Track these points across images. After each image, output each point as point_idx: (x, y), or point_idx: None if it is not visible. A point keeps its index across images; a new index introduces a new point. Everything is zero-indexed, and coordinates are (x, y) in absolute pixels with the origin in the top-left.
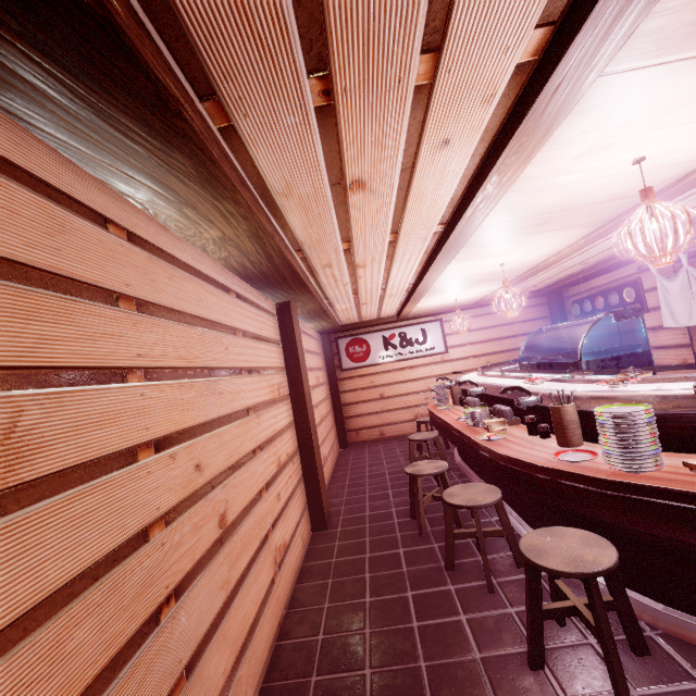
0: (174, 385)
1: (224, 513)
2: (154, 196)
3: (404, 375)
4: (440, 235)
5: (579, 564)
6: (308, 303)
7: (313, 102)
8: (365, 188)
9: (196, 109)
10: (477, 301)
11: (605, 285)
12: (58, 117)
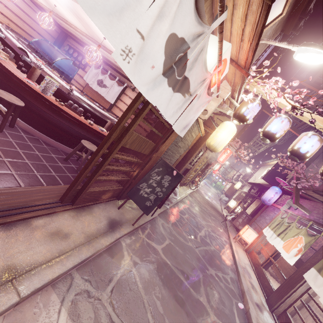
0: None
1: None
2: None
3: None
4: None
5: (12, 101)
6: None
7: None
8: None
9: None
10: None
11: (82, 52)
12: None
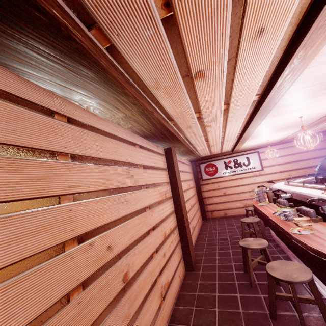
0: (95, 201)
1: (127, 272)
2: (81, 96)
3: (237, 183)
4: (257, 102)
5: None
6: (181, 148)
7: (159, 15)
8: (205, 76)
9: (85, 35)
10: (281, 140)
11: None
12: (7, 53)
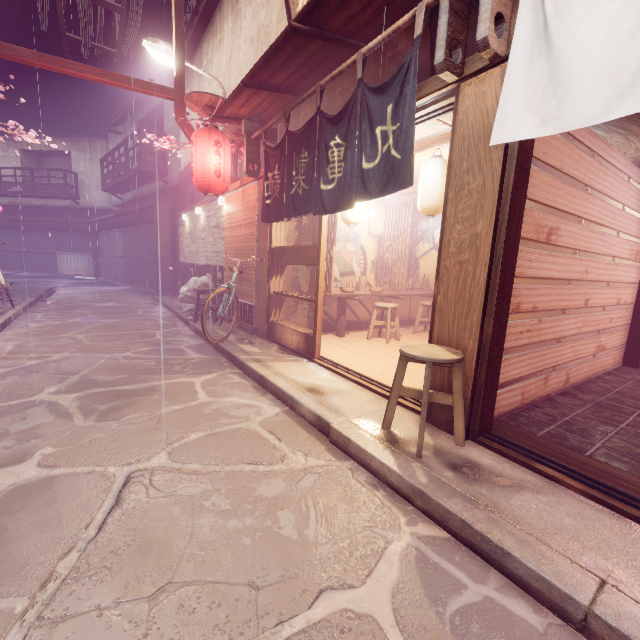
0: (590, 230)
1: (587, 300)
2: (617, 134)
3: None
4: None
5: None
6: None
7: None
8: None
9: None
10: None
11: None
12: None
